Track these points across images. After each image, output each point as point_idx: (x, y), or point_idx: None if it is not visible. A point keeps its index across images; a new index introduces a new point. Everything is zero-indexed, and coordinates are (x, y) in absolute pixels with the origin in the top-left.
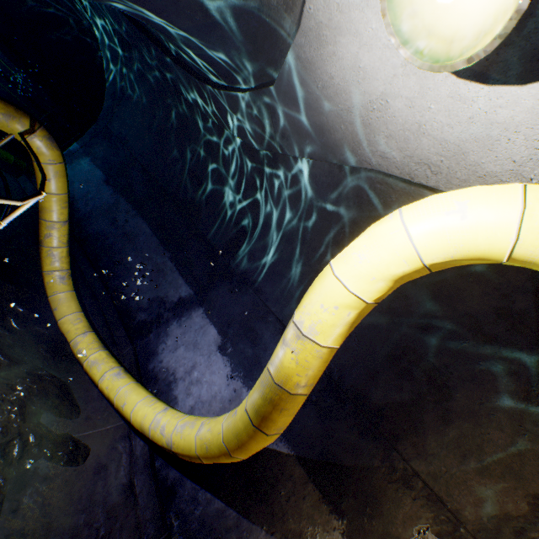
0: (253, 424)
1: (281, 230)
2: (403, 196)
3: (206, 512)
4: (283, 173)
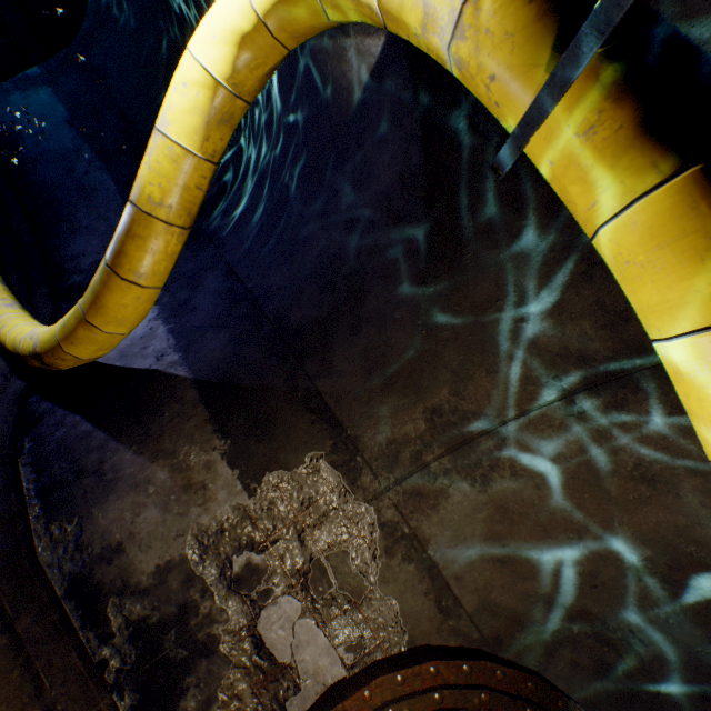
0: (107, 264)
1: (257, 172)
2: (335, 60)
3: (70, 434)
4: (262, 94)
